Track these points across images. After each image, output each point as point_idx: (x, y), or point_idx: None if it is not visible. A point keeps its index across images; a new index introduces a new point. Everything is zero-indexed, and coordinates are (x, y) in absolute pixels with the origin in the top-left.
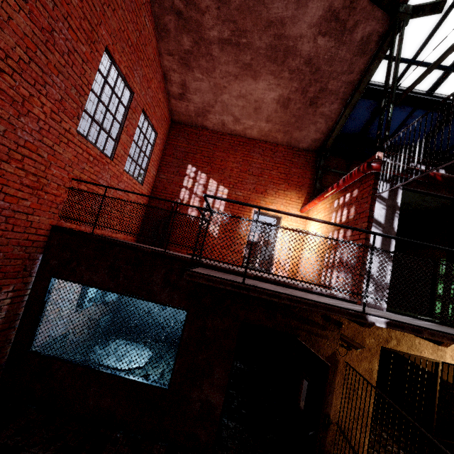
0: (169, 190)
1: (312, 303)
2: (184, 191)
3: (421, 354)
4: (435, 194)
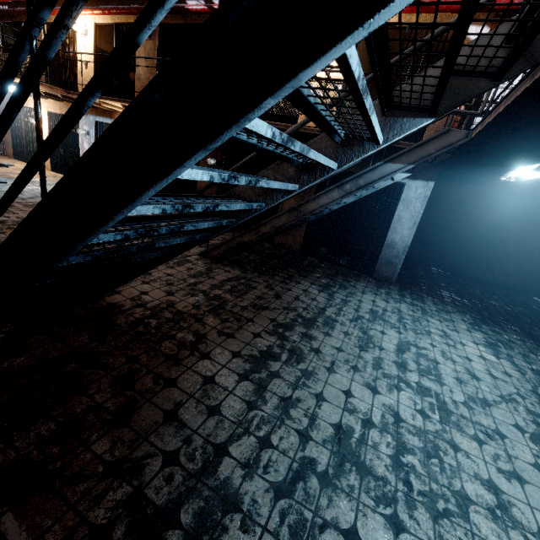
0: None
1: None
2: None
3: None
4: (9, 22)
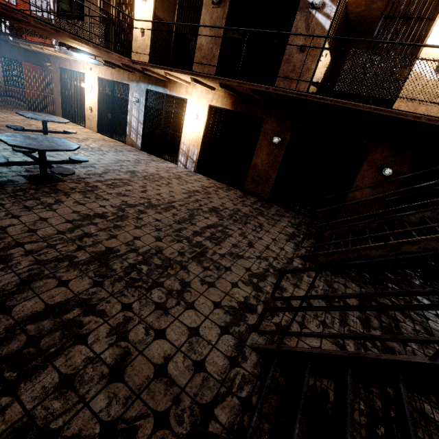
0: None
1: (3, 37)
2: None
3: (67, 68)
4: None
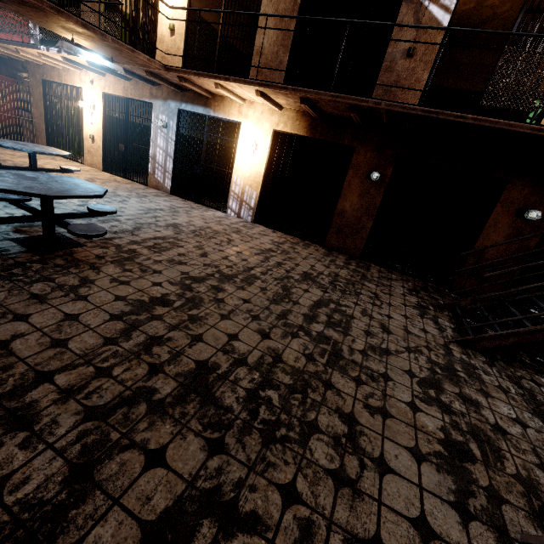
0: None
1: None
2: None
3: (55, 81)
4: None
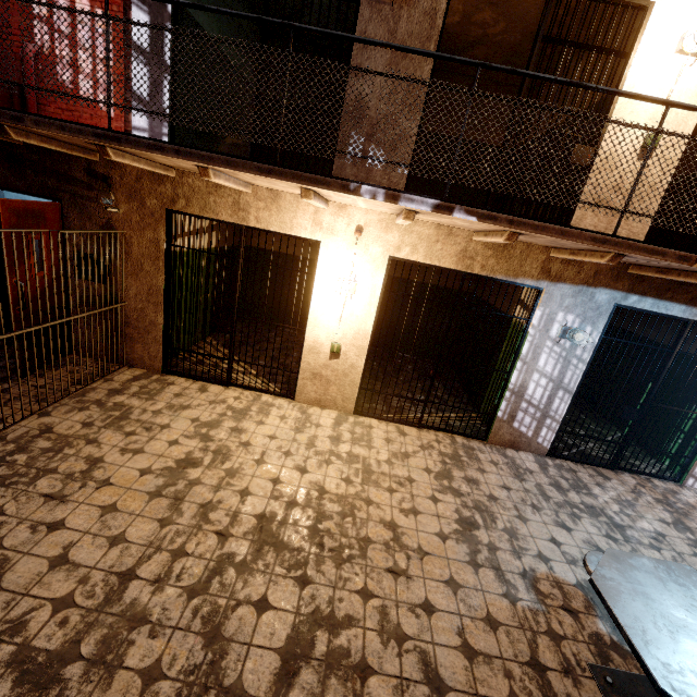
0: (14, 26)
1: None
2: (39, 28)
3: (217, 217)
4: None
